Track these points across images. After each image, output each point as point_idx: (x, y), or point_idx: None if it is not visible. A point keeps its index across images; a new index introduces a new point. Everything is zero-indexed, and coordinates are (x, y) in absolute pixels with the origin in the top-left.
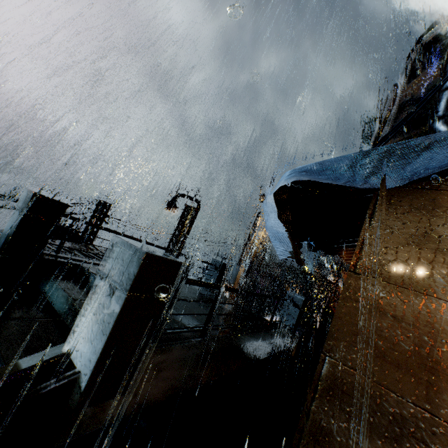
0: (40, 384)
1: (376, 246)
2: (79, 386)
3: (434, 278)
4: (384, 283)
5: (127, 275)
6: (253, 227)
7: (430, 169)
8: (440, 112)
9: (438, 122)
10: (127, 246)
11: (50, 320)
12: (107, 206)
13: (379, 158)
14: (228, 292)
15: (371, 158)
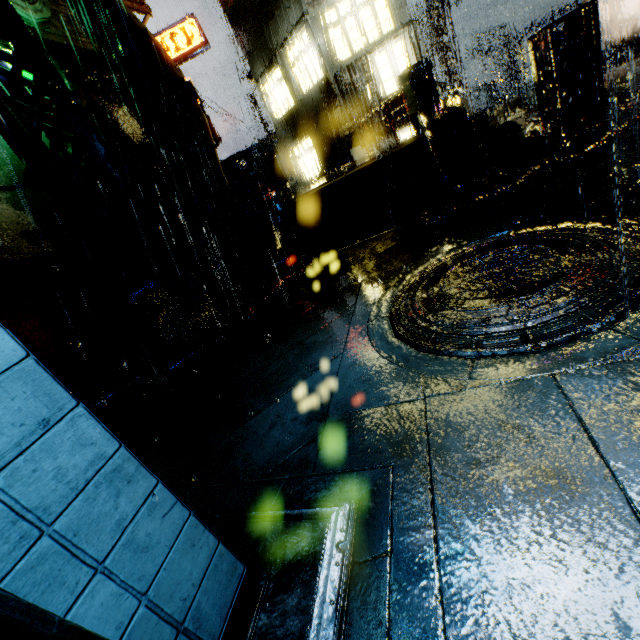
0: None
1: None
2: None
3: None
4: None
5: None
6: None
7: None
8: None
9: None
10: None
11: None
12: None
13: None
14: None
15: None
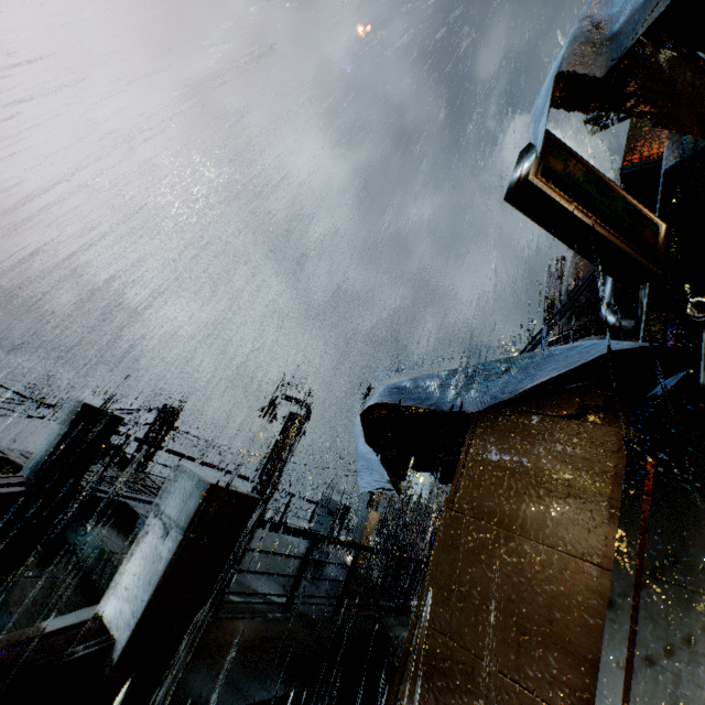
0: (67, 650)
1: (474, 476)
2: (111, 658)
3: (526, 515)
4: (480, 522)
5: (186, 511)
6: None
7: (505, 394)
8: (605, 299)
9: (604, 311)
10: (190, 476)
11: (77, 583)
12: (175, 413)
13: (466, 378)
14: (352, 555)
15: (459, 378)
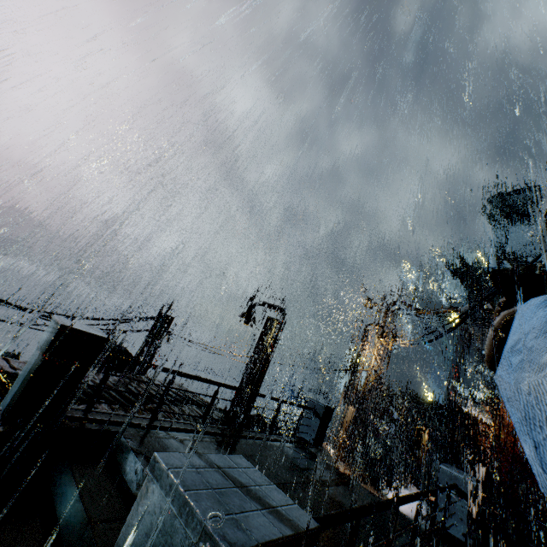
0: None
1: None
2: None
3: None
4: None
5: None
6: (361, 345)
7: None
8: None
9: None
10: (180, 506)
11: None
12: (168, 320)
13: None
14: (332, 448)
15: None
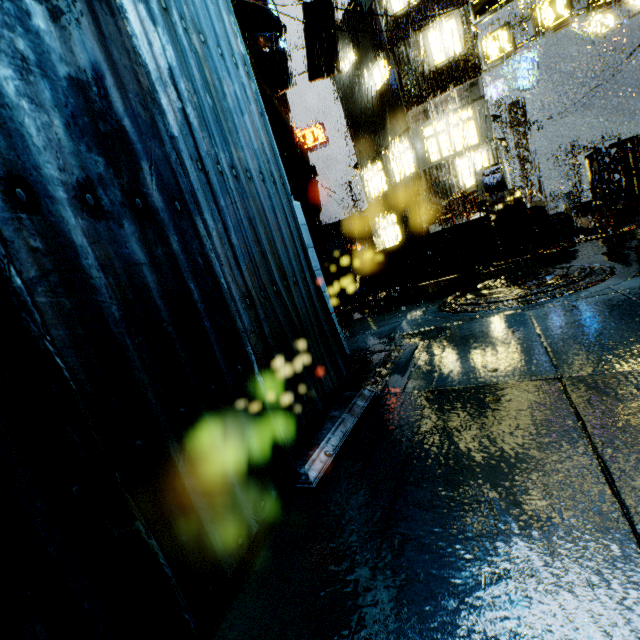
0: None
1: None
2: None
3: None
4: None
5: None
6: None
7: None
8: None
9: None
10: None
11: None
12: None
13: None
14: None
15: None
